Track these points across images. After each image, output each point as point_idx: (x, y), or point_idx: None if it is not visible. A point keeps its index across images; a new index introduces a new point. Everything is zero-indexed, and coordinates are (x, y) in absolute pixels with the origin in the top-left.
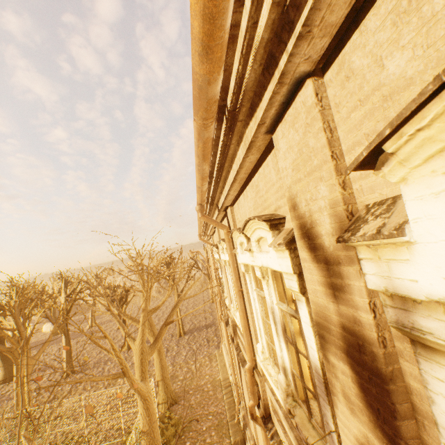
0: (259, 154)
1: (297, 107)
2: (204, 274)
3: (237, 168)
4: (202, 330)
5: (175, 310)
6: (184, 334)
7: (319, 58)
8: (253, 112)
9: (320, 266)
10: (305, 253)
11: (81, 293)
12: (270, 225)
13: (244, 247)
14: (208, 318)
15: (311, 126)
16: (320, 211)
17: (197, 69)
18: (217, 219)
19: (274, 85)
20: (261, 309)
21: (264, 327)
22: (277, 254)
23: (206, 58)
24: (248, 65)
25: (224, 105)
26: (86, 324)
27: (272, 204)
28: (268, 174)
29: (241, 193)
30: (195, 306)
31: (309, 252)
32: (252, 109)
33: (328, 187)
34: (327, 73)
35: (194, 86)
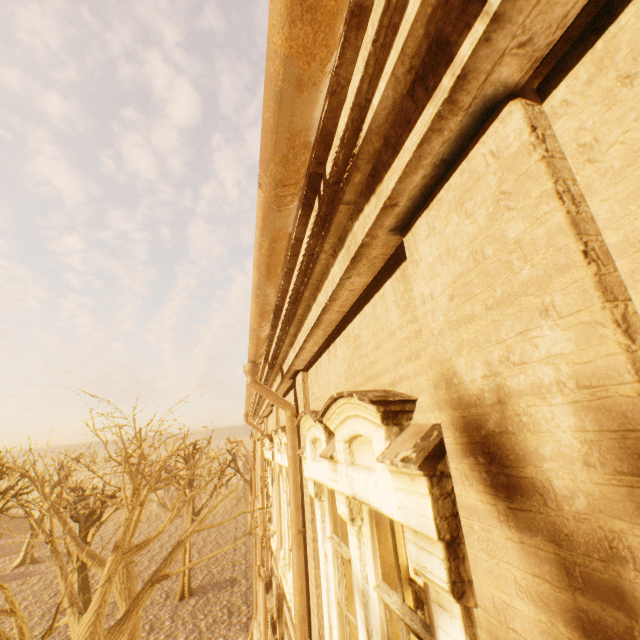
0: (371, 275)
1: (476, 166)
2: (244, 480)
3: (326, 299)
4: (224, 589)
5: (177, 551)
6: (190, 593)
7: (547, 50)
8: (375, 183)
9: (529, 543)
10: (476, 494)
11: (22, 496)
12: (384, 413)
13: (319, 448)
14: (239, 565)
15: (517, 193)
16: (536, 393)
17: (279, 42)
18: (279, 391)
19: (438, 107)
20: (338, 582)
21: (340, 625)
22: (394, 479)
23: (302, 5)
24: (382, 75)
25: (319, 174)
26: (14, 557)
27: (387, 370)
28: (382, 315)
29: (325, 350)
30: (219, 537)
31: (491, 495)
32: (373, 177)
33: (573, 330)
34: (554, 91)
35: (267, 96)
